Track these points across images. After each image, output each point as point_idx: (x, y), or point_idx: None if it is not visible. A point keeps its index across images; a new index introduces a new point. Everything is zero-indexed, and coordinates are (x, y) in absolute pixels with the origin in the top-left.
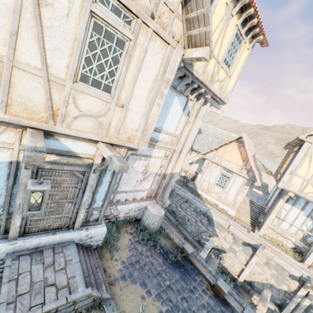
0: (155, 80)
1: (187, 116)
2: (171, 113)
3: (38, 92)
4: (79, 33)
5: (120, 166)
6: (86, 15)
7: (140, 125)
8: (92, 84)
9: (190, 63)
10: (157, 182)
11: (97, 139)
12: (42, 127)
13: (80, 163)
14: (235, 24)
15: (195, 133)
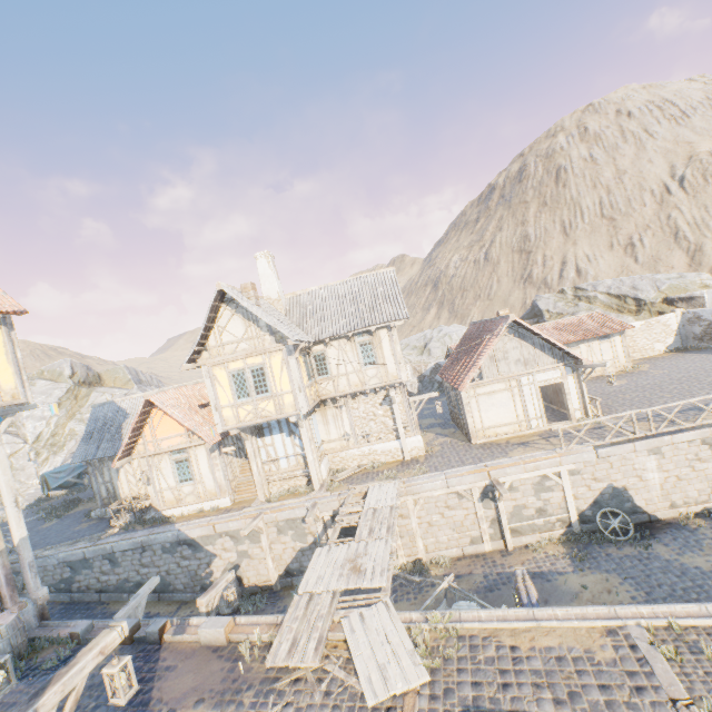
0: None
1: None
2: None
3: None
4: None
5: None
6: None
7: None
8: None
9: None
10: None
11: None
12: None
13: None
14: None
15: (5, 469)
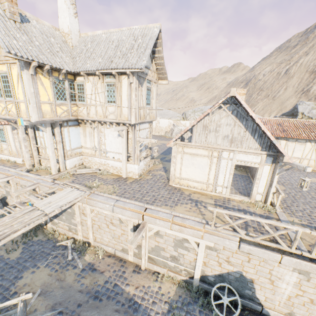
0: None
1: None
2: None
3: None
4: None
5: None
6: None
7: None
8: None
9: None
10: None
11: None
12: None
13: None
14: None
15: None
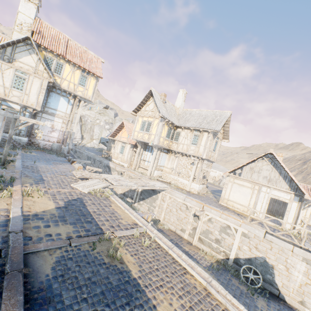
0: (39, 88)
1: (72, 106)
2: (61, 104)
3: (2, 90)
4: (12, 78)
5: (20, 104)
6: (14, 74)
7: (35, 101)
8: (17, 89)
9: (59, 85)
10: (62, 135)
11: (19, 103)
12: (3, 98)
13: (15, 111)
14: (79, 72)
15: (79, 114)
